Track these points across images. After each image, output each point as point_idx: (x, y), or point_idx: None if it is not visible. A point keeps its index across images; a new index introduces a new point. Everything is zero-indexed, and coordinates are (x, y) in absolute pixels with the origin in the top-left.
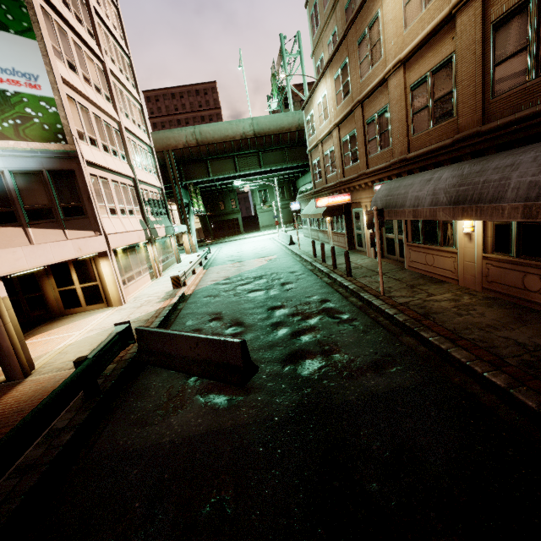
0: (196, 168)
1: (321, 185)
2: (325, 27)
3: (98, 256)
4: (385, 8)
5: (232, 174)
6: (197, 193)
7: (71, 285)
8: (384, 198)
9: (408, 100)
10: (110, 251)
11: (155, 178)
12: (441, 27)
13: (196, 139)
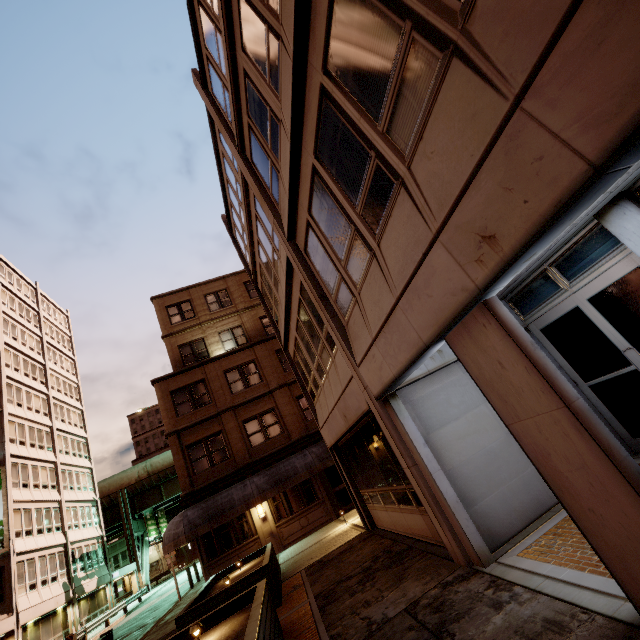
0: (150, 496)
1: None
2: None
3: (6, 637)
4: None
5: None
6: (159, 516)
7: None
8: None
9: None
10: (18, 628)
11: (96, 528)
12: None
13: (148, 471)
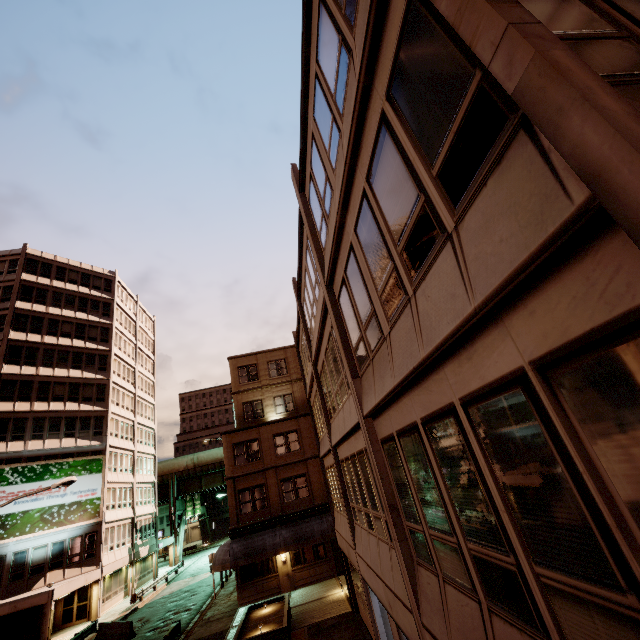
0: (192, 483)
1: None
2: None
3: (94, 582)
4: None
5: (219, 485)
6: (195, 498)
7: (72, 604)
8: None
9: None
10: (101, 578)
11: (152, 505)
12: None
13: (194, 463)
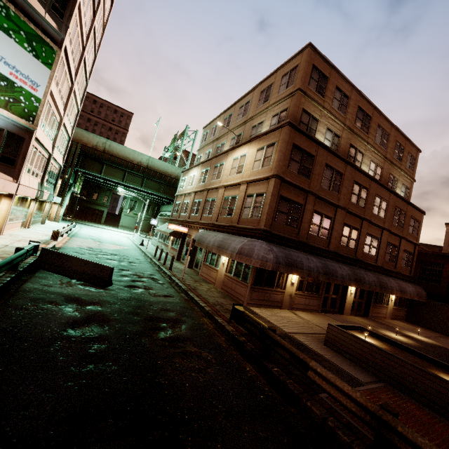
0: (93, 164)
1: (176, 217)
2: (207, 145)
3: (4, 195)
4: (226, 163)
5: (118, 181)
6: (82, 179)
7: None
8: (199, 236)
9: (223, 201)
10: (15, 195)
11: (61, 158)
12: (237, 185)
13: (104, 148)
